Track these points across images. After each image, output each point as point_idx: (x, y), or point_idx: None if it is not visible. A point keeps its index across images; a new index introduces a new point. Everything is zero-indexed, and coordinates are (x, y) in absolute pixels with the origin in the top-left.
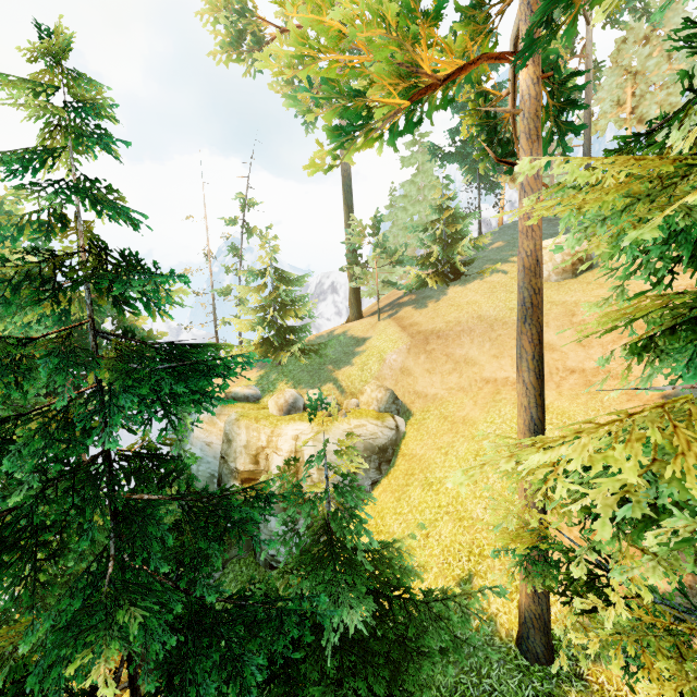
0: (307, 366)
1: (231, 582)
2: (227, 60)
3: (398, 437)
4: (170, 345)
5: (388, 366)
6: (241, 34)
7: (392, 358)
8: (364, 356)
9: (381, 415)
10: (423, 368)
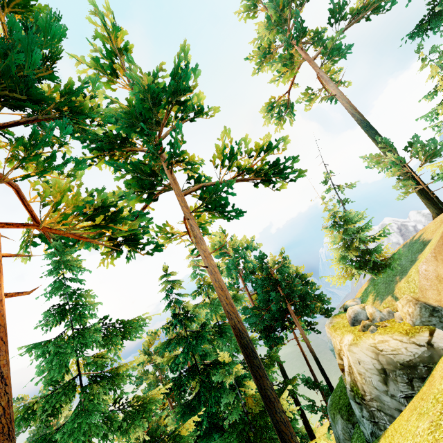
0: (386, 278)
1: (356, 439)
2: (281, 127)
3: (433, 354)
4: (197, 332)
5: (422, 277)
6: (278, 113)
7: (422, 269)
8: (413, 266)
9: (414, 329)
10: None
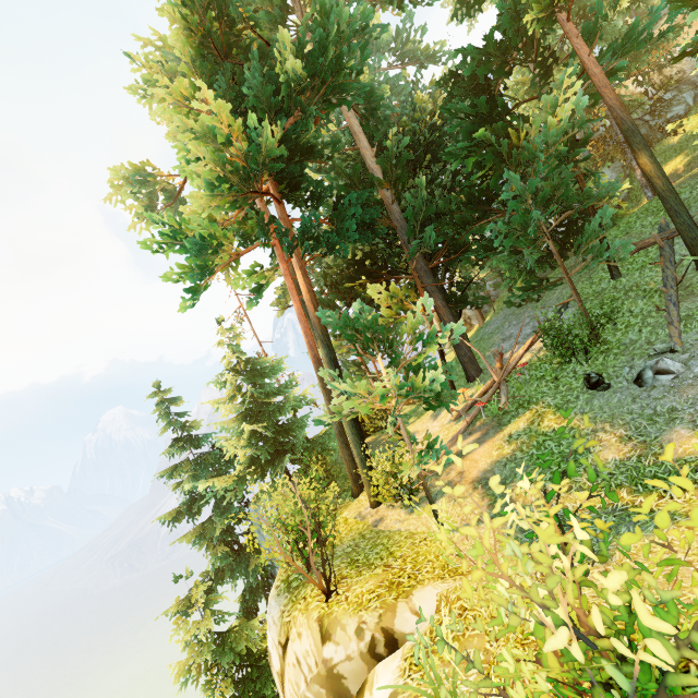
0: None
1: None
2: None
3: None
4: None
5: None
6: None
7: None
8: None
9: None
10: (690, 33)
